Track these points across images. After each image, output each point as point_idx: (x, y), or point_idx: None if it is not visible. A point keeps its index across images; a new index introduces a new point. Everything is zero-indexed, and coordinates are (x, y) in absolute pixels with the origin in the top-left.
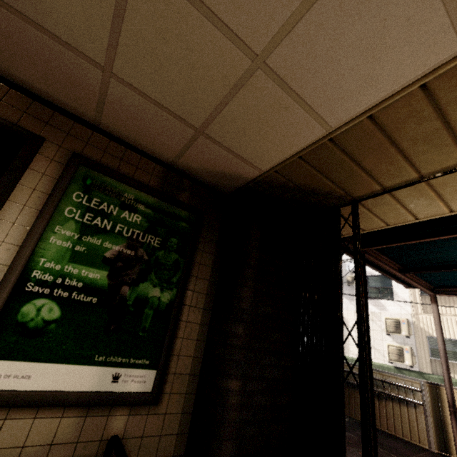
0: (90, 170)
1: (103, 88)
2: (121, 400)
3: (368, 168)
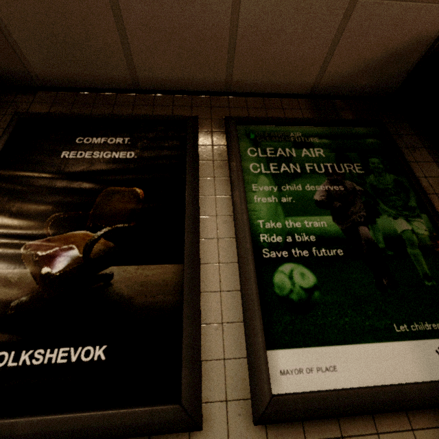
0: (246, 126)
1: (234, 18)
2: None
3: None
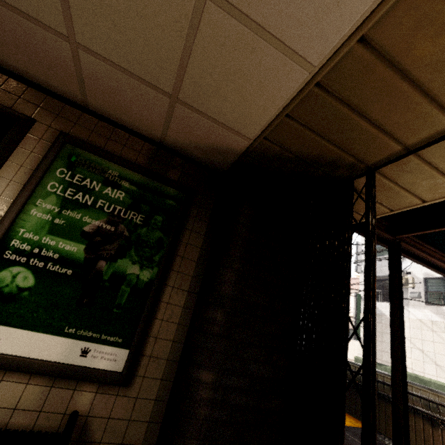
0: (76, 148)
1: (76, 62)
2: (87, 375)
3: (378, 119)
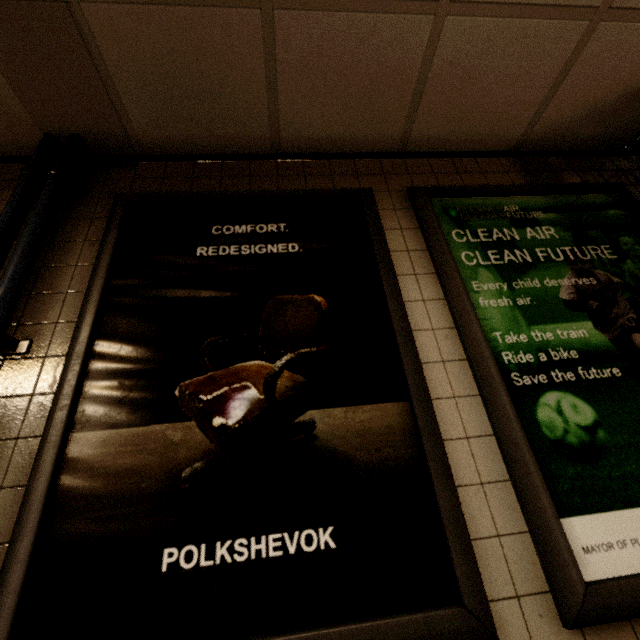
0: (440, 199)
1: (428, 53)
2: None
3: None
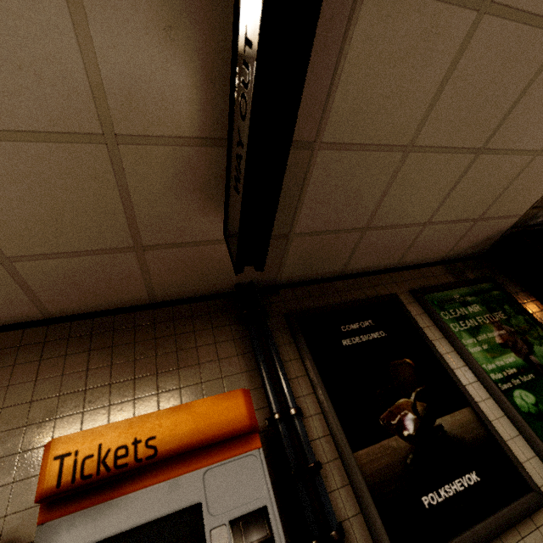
0: (426, 295)
1: (417, 236)
2: None
3: None
